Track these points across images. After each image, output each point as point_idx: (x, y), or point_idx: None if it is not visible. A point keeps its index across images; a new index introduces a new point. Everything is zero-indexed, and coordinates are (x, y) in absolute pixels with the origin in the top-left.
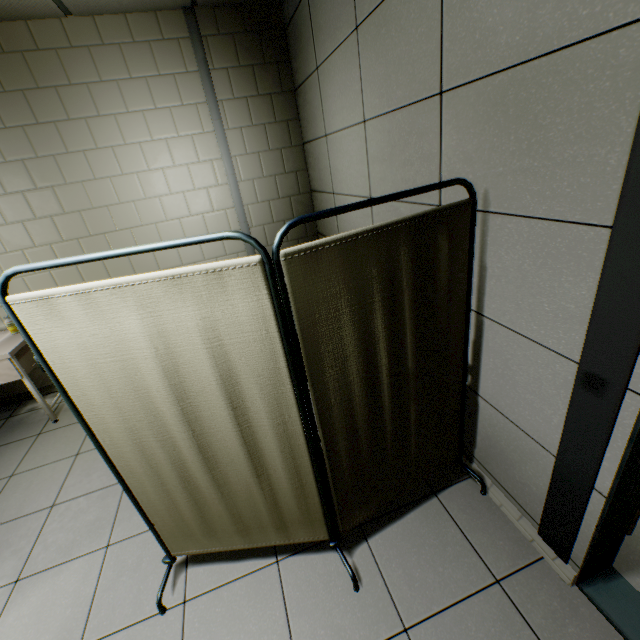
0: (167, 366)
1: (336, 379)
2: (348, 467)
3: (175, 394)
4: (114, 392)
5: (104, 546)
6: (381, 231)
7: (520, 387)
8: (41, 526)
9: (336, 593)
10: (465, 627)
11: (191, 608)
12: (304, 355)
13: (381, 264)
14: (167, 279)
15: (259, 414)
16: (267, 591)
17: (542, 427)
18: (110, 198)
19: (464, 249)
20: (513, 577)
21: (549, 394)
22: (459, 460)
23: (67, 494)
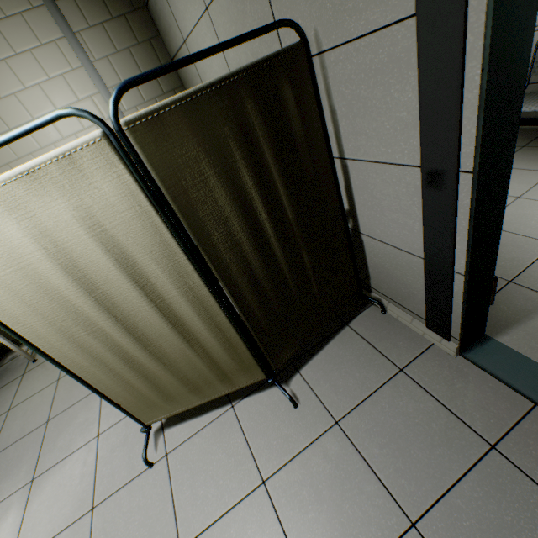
0: (64, 263)
1: (224, 240)
2: (263, 316)
3: (83, 288)
4: (29, 300)
5: (95, 436)
6: (220, 86)
7: (386, 211)
8: (42, 438)
9: (281, 414)
10: (381, 407)
11: (172, 457)
12: (185, 223)
13: (231, 121)
14: (23, 176)
15: (166, 287)
16: (228, 428)
17: (409, 238)
18: (7, 156)
19: (310, 96)
20: (412, 364)
21: (407, 206)
22: (360, 293)
23: (57, 410)
